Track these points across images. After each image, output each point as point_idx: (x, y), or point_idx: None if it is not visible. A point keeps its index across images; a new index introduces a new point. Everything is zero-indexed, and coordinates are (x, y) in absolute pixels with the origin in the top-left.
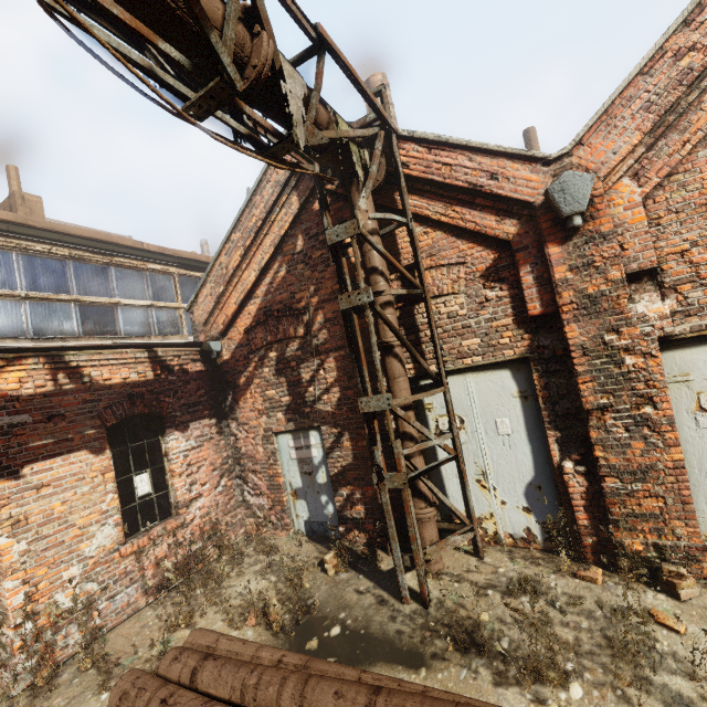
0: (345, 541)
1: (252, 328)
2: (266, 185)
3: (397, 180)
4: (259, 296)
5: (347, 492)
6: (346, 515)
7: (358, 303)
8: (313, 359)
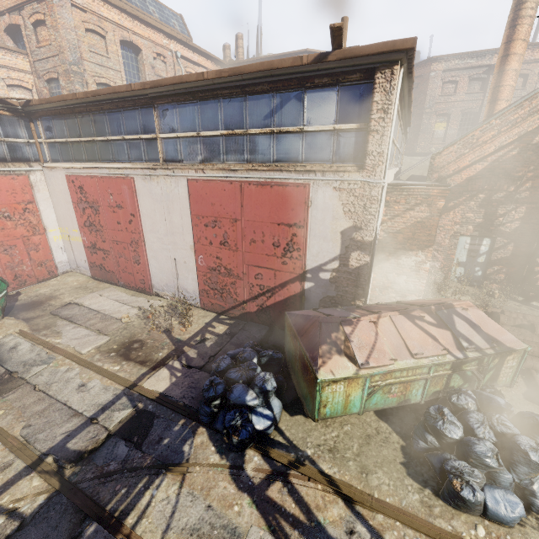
0: (484, 287)
1: (475, 178)
2: (538, 97)
3: None
4: (487, 161)
5: (498, 268)
6: (491, 277)
7: None
8: (510, 205)
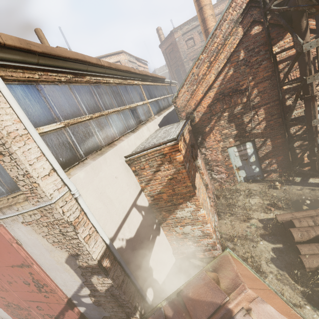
0: (267, 179)
1: (213, 104)
2: (223, 22)
3: (315, 12)
4: (215, 87)
5: (268, 161)
6: (267, 170)
7: (318, 79)
8: (250, 112)
